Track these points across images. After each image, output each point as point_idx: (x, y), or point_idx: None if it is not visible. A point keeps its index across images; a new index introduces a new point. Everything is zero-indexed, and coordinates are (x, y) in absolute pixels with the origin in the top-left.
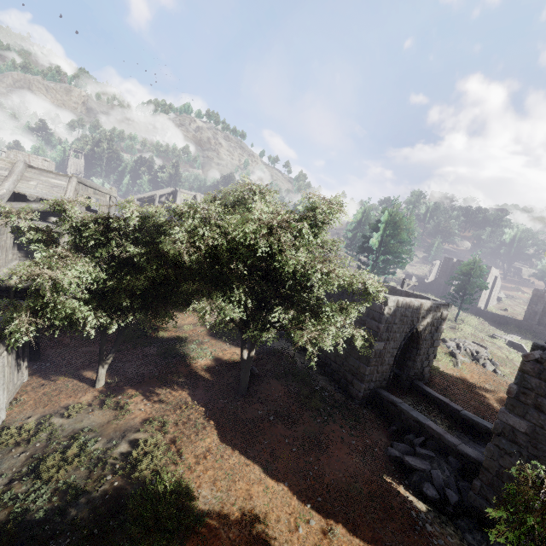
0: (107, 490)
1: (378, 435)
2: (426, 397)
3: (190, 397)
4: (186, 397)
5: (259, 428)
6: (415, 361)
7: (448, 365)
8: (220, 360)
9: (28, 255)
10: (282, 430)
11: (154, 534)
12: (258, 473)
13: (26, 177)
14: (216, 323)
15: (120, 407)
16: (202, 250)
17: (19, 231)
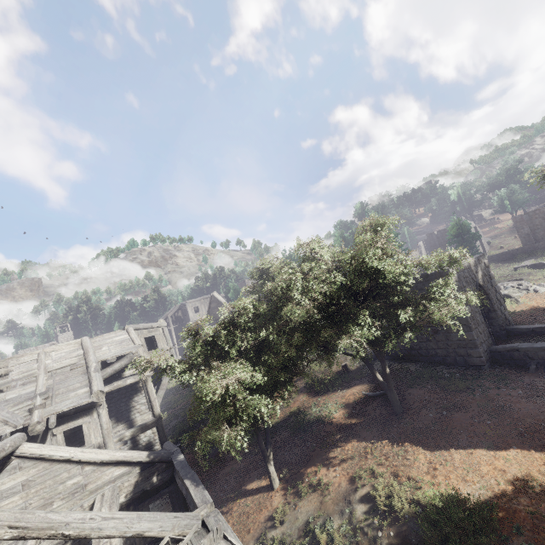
0: (390, 543)
1: (528, 379)
2: (527, 333)
3: (362, 442)
4: (360, 445)
5: (445, 426)
6: (495, 310)
7: (512, 305)
8: (349, 405)
9: (118, 419)
10: (462, 416)
11: (473, 538)
12: (485, 453)
13: (95, 347)
14: (308, 385)
15: (316, 486)
16: (318, 300)
17: (163, 372)
